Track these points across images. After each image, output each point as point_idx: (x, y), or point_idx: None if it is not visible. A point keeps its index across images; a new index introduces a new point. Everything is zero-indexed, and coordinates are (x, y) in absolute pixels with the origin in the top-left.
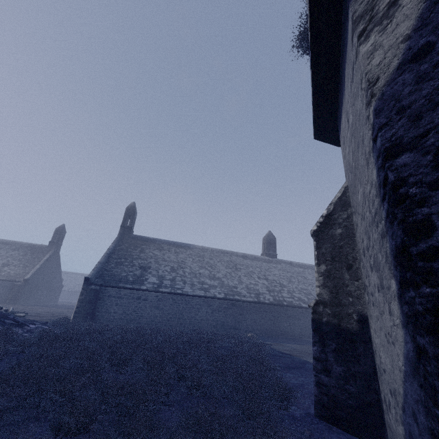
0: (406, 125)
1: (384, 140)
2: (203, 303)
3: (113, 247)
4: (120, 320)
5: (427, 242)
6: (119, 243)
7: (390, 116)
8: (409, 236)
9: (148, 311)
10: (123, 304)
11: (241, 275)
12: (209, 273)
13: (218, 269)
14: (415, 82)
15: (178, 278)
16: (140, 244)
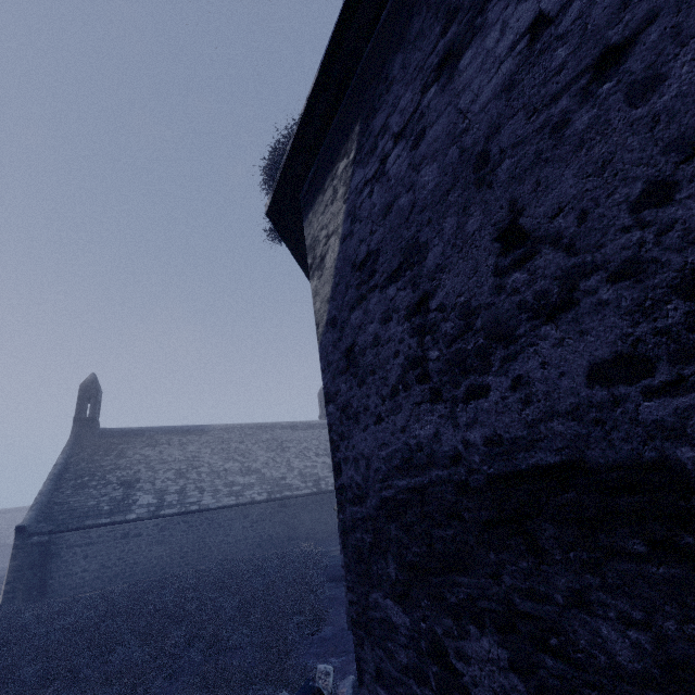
0: (331, 379)
1: (324, 386)
2: (236, 515)
3: (64, 459)
4: (96, 581)
5: (340, 480)
6: (74, 451)
7: (325, 365)
8: (335, 473)
9: (145, 553)
10: (99, 553)
11: (291, 457)
12: (241, 466)
13: (254, 457)
14: (332, 345)
15: (191, 487)
16: (115, 444)
